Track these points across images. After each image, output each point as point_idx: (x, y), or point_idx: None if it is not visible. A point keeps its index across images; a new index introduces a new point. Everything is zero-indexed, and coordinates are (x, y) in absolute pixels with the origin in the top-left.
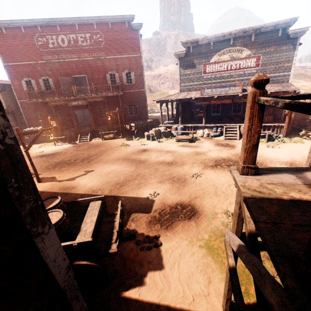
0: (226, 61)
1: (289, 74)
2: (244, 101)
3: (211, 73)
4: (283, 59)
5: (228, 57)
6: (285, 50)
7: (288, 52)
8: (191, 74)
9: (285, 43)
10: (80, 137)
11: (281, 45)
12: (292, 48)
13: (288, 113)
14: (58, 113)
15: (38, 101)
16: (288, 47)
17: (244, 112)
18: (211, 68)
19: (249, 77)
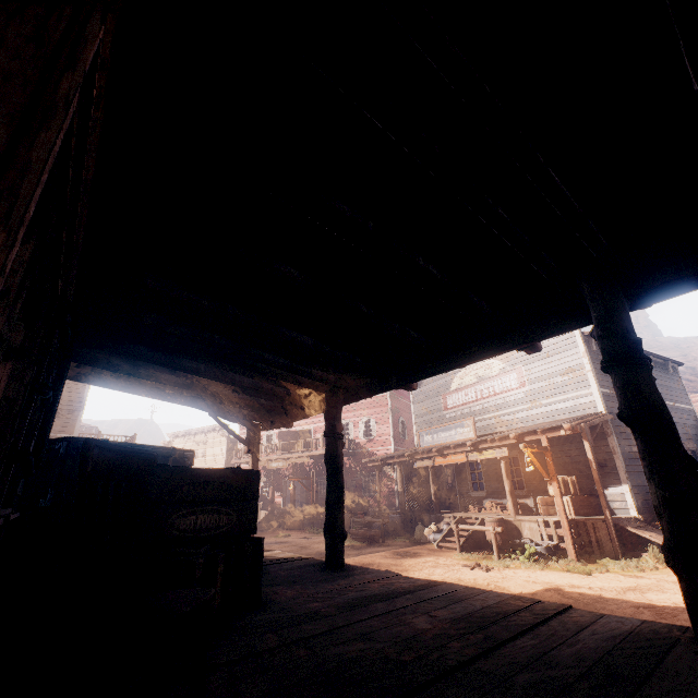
0: (472, 385)
1: (590, 392)
2: (485, 456)
3: (455, 408)
4: (564, 365)
5: (473, 378)
6: (560, 349)
7: (567, 351)
8: (429, 413)
9: (556, 339)
10: (264, 520)
11: (549, 343)
12: (571, 344)
13: (552, 480)
14: (299, 491)
15: (241, 460)
16: (563, 343)
17: (533, 490)
18: (454, 399)
19: (516, 408)
